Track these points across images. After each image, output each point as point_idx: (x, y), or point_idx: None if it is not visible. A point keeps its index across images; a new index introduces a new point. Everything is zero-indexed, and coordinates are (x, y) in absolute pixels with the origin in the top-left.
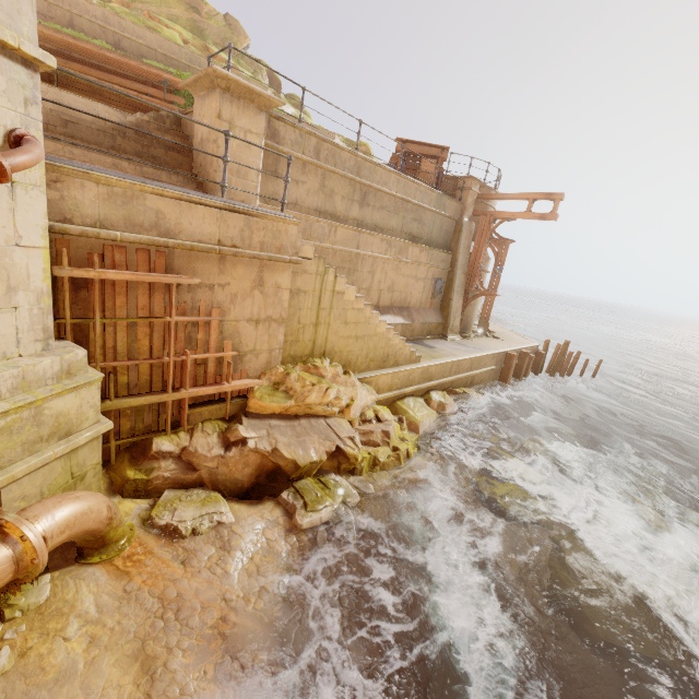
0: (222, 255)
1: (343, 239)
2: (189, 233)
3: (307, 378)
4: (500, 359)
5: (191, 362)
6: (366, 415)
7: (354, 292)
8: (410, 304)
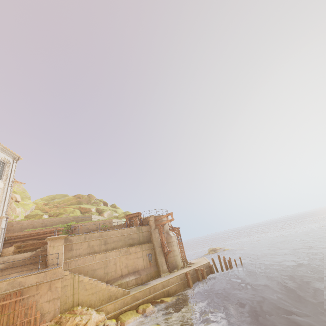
0: (37, 285)
1: (99, 258)
2: (28, 283)
3: (68, 316)
4: (183, 277)
5: (26, 322)
6: (98, 325)
7: (87, 278)
8: (138, 268)
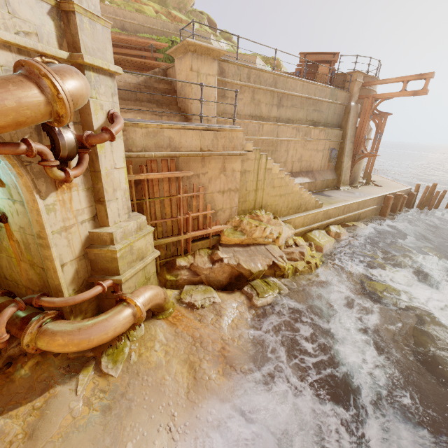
0: (202, 156)
1: (267, 132)
2: (185, 147)
3: (252, 222)
4: (380, 201)
5: (191, 218)
6: (288, 242)
7: (278, 167)
8: (313, 168)
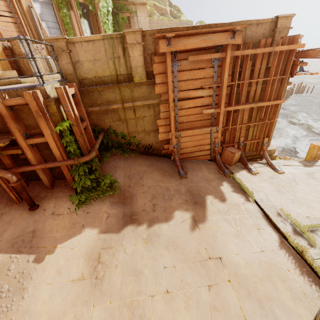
0: None
1: None
2: None
3: None
4: None
5: None
6: None
7: None
8: None
